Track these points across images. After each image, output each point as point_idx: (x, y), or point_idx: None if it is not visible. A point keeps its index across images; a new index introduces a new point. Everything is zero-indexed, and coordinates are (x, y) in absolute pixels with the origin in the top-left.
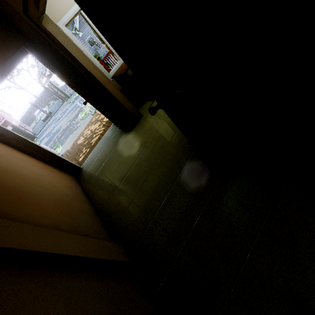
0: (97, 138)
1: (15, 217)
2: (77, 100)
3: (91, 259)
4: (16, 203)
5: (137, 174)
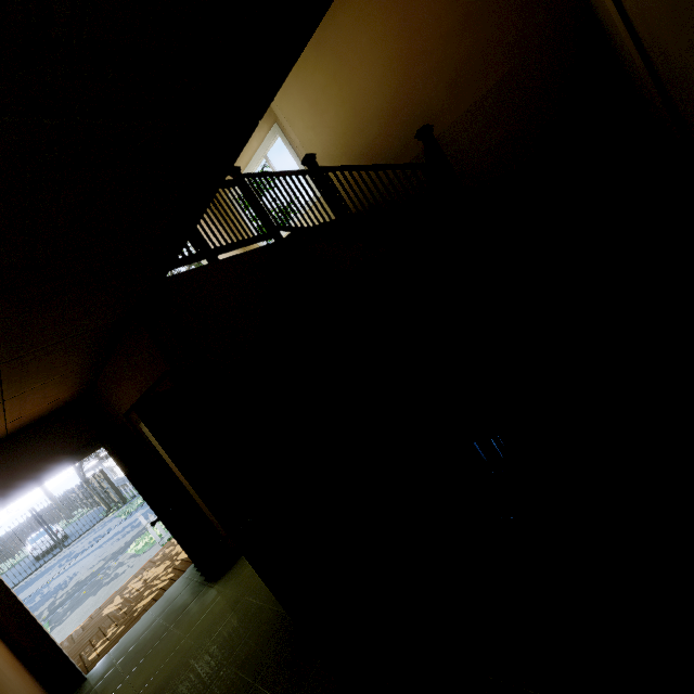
0: (152, 598)
1: None
2: (141, 508)
3: None
4: None
5: (200, 674)
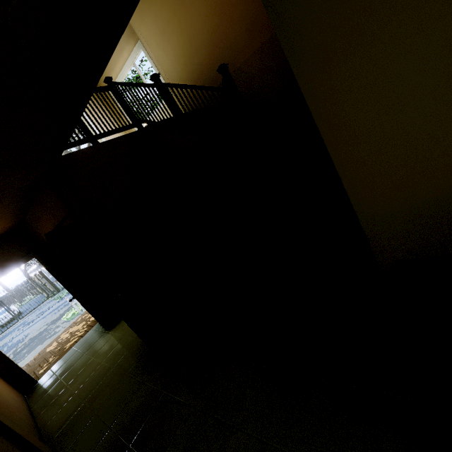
0: (74, 341)
1: None
2: (69, 294)
3: (18, 436)
4: None
5: (100, 373)
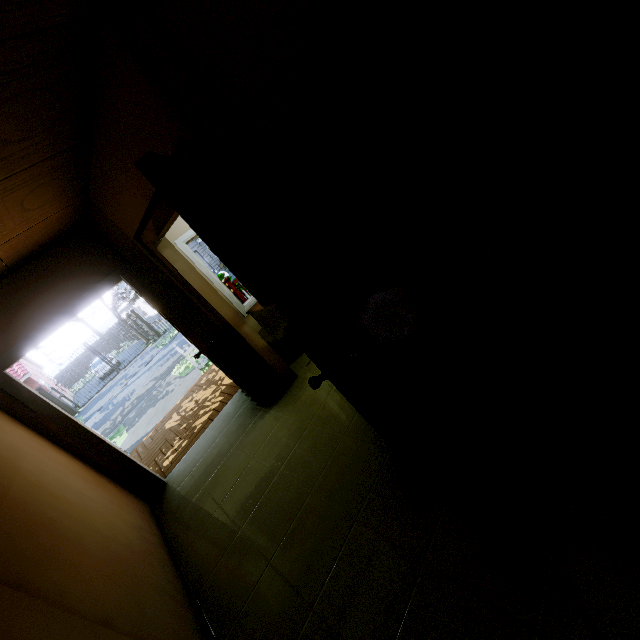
0: (207, 418)
1: (37, 591)
2: (174, 340)
3: None
4: (40, 559)
5: (281, 497)
